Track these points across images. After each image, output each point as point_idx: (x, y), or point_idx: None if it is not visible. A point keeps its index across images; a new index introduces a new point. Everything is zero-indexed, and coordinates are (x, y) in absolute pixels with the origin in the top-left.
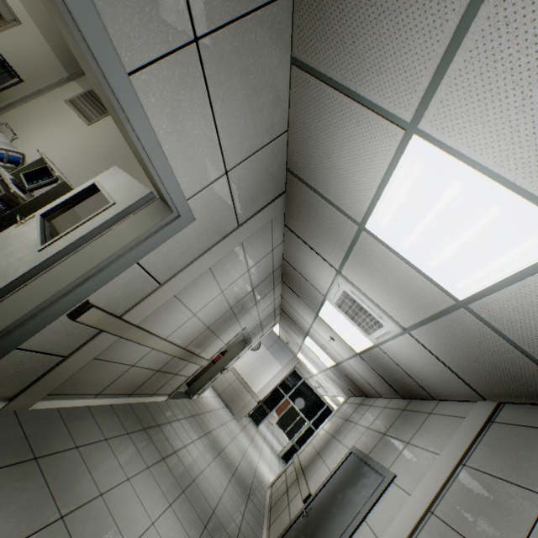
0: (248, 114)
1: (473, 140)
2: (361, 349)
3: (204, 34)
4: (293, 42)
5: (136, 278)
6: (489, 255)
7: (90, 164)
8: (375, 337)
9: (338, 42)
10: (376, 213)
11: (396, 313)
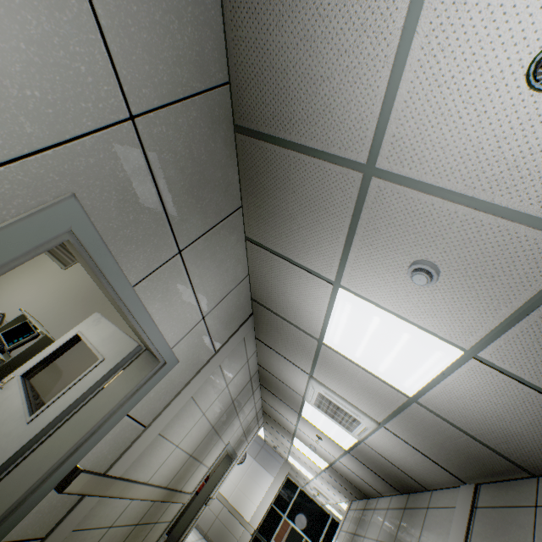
0: (218, 276)
1: (376, 295)
2: (348, 445)
3: (185, 246)
4: (246, 229)
5: (124, 428)
6: (415, 363)
7: (66, 306)
8: (357, 433)
9: (276, 235)
10: (328, 332)
11: (368, 410)
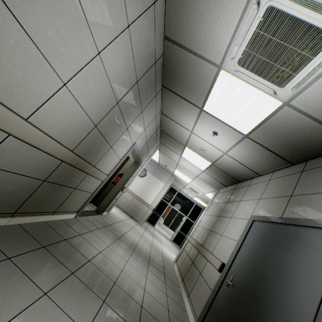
0: None
1: None
2: (253, 126)
3: None
4: None
5: None
6: None
7: None
8: (296, 82)
9: None
10: None
11: None
